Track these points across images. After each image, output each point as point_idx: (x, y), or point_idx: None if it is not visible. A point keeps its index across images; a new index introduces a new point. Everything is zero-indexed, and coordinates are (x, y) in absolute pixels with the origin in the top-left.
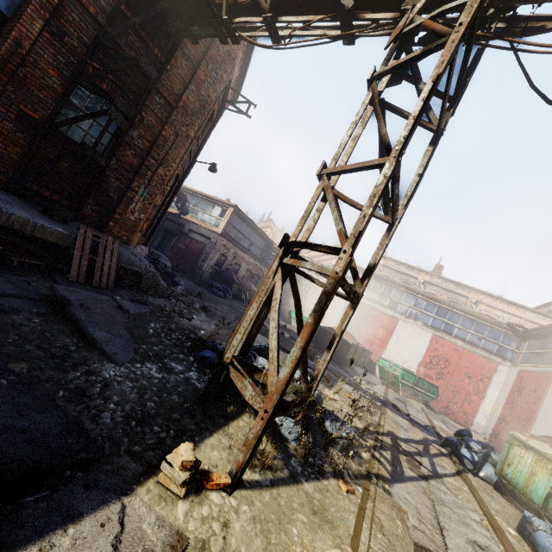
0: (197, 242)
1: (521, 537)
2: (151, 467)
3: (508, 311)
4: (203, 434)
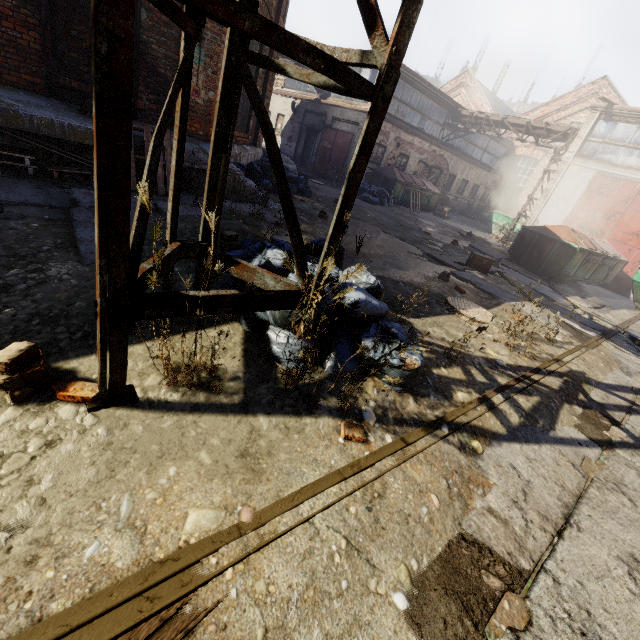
0: (343, 135)
1: None
2: None
3: None
4: (130, 340)
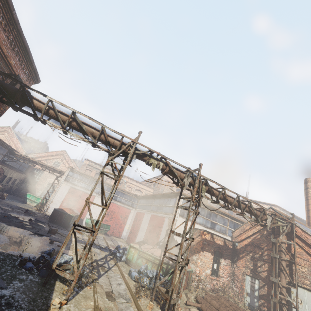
0: None
1: (129, 276)
2: (46, 310)
3: (136, 185)
4: (51, 294)
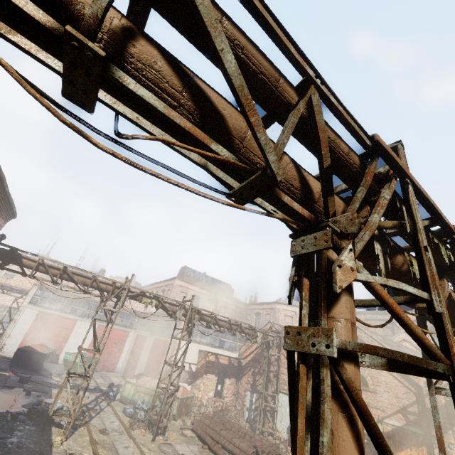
0: None
1: (123, 413)
2: (50, 447)
3: None
4: (51, 437)
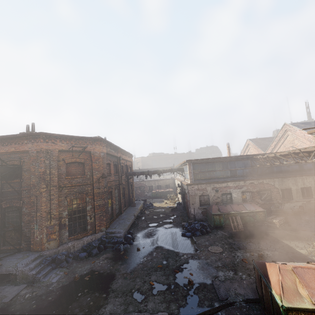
0: (186, 195)
1: None
2: None
3: None
4: None
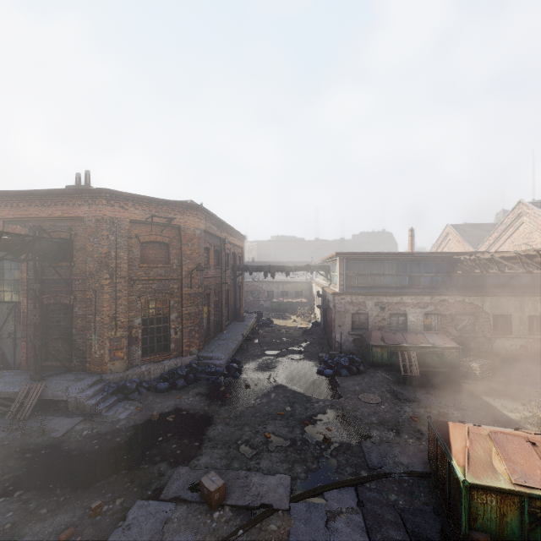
0: (330, 311)
1: None
2: None
3: None
4: None
